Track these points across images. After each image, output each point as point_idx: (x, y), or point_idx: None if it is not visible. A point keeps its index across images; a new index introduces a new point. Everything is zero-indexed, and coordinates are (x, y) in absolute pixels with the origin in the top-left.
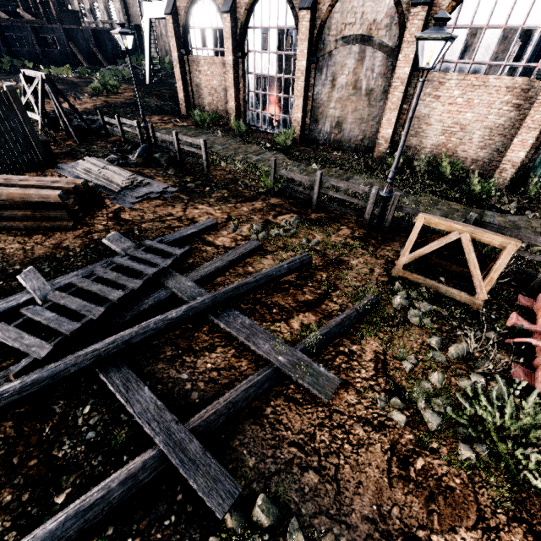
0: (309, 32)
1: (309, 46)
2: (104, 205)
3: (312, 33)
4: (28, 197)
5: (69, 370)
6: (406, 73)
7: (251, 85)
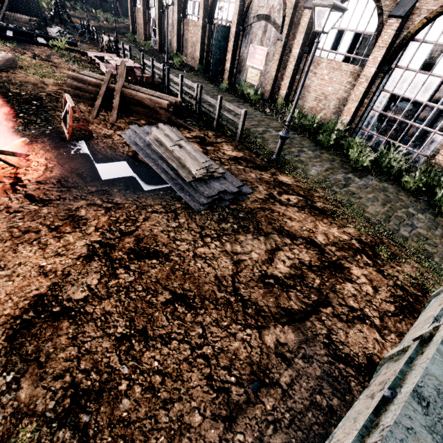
0: None
1: (159, 5)
2: (48, 34)
3: None
4: (22, 18)
5: (1, 26)
6: (176, 17)
7: (152, 24)
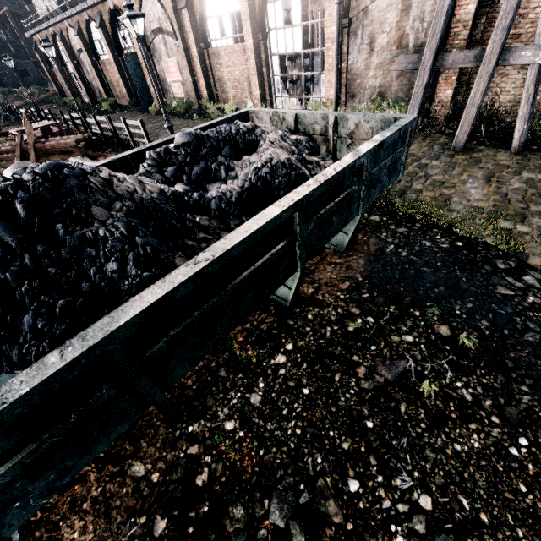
0: (67, 51)
1: (71, 57)
2: None
3: (69, 51)
4: None
5: None
6: (90, 63)
7: (75, 79)
